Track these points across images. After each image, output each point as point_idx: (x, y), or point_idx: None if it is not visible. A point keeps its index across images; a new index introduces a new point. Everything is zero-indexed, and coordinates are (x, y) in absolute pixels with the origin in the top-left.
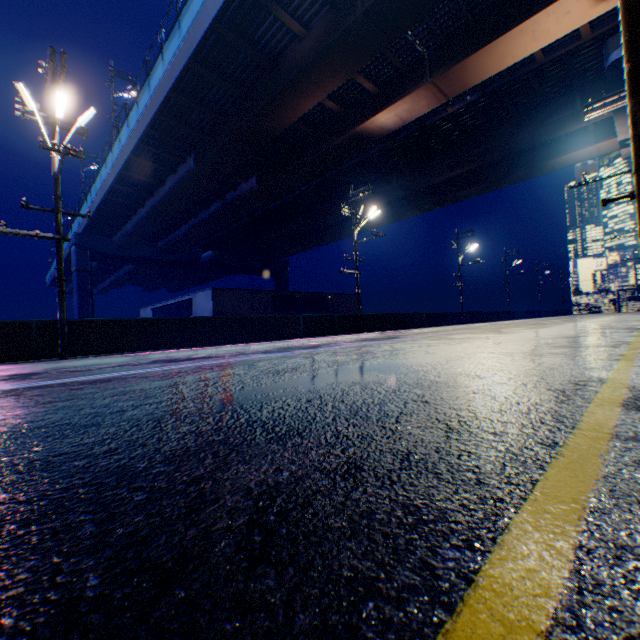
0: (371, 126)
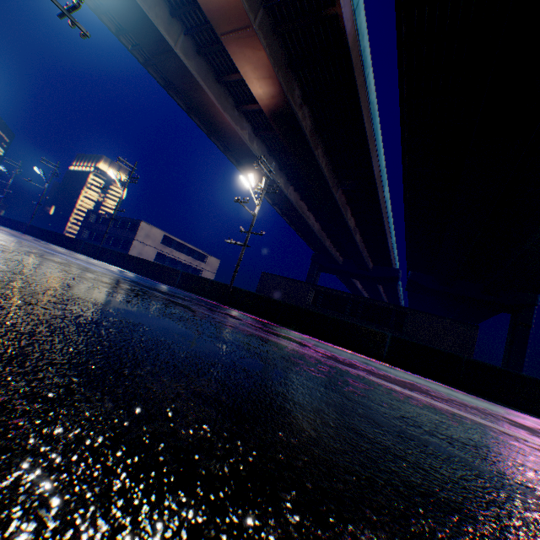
0: (265, 102)
